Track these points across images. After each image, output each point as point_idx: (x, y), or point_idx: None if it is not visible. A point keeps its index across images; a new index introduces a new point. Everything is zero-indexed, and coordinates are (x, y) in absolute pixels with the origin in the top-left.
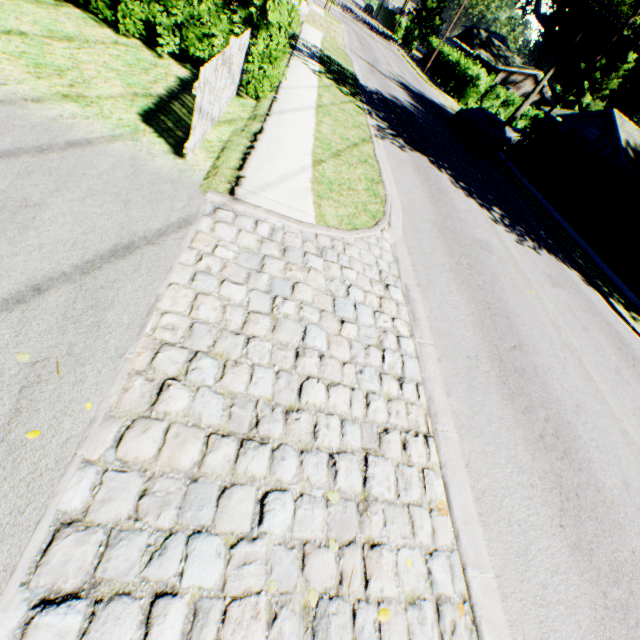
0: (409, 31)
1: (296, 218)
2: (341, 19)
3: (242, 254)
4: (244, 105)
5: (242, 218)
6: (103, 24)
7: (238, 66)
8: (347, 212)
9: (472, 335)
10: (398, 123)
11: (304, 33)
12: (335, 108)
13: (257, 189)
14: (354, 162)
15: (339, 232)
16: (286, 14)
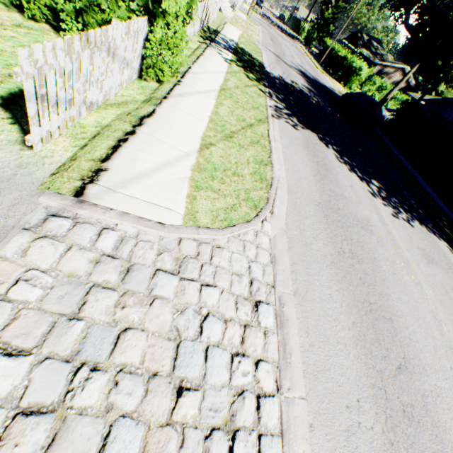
0: (310, 33)
1: (158, 220)
2: (259, 23)
3: (55, 289)
4: (144, 87)
5: (82, 227)
6: (14, 8)
7: (132, 51)
8: (226, 203)
9: (353, 361)
10: (294, 103)
11: (225, 30)
12: (238, 91)
13: (118, 184)
14: (246, 143)
15: (210, 233)
16: (183, 3)
